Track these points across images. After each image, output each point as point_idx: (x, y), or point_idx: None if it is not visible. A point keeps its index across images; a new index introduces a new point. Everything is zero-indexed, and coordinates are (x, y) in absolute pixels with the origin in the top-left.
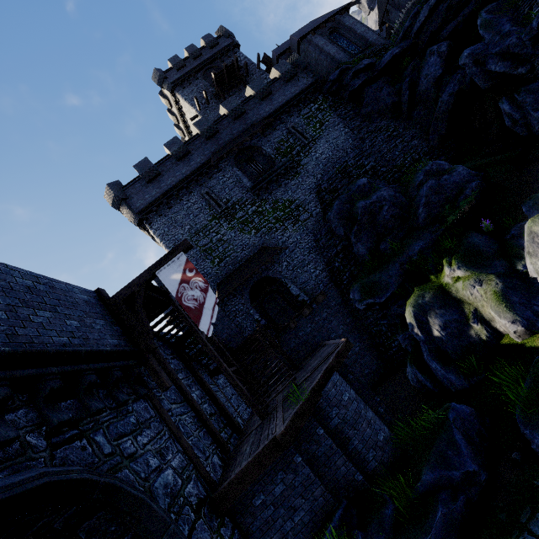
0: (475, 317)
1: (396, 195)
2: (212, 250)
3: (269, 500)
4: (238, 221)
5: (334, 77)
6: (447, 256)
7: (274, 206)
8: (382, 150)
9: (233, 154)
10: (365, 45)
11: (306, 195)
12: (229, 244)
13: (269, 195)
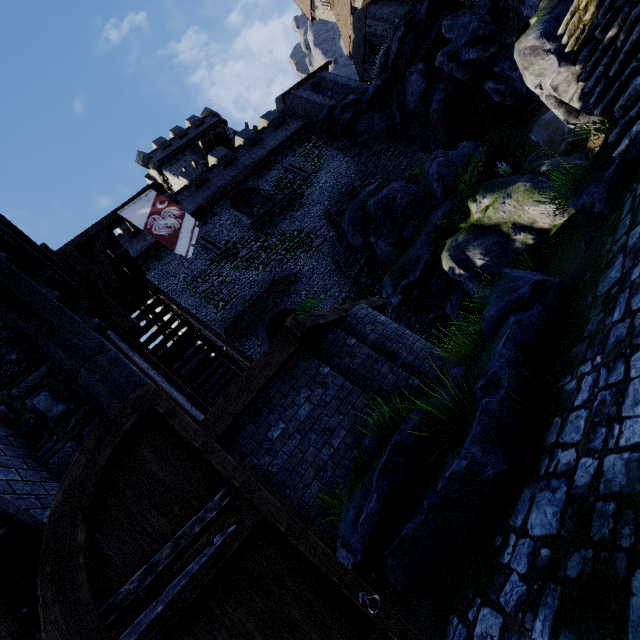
0: (515, 229)
1: (407, 186)
2: (214, 294)
3: (293, 427)
4: (242, 260)
5: (324, 115)
6: (470, 198)
7: (281, 238)
8: (387, 168)
9: (228, 198)
10: (349, 91)
11: (316, 222)
12: (234, 285)
13: (274, 229)
